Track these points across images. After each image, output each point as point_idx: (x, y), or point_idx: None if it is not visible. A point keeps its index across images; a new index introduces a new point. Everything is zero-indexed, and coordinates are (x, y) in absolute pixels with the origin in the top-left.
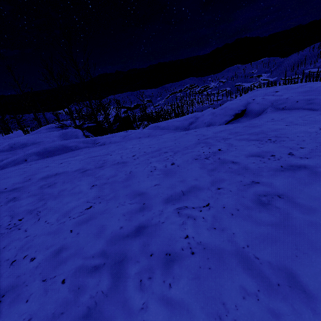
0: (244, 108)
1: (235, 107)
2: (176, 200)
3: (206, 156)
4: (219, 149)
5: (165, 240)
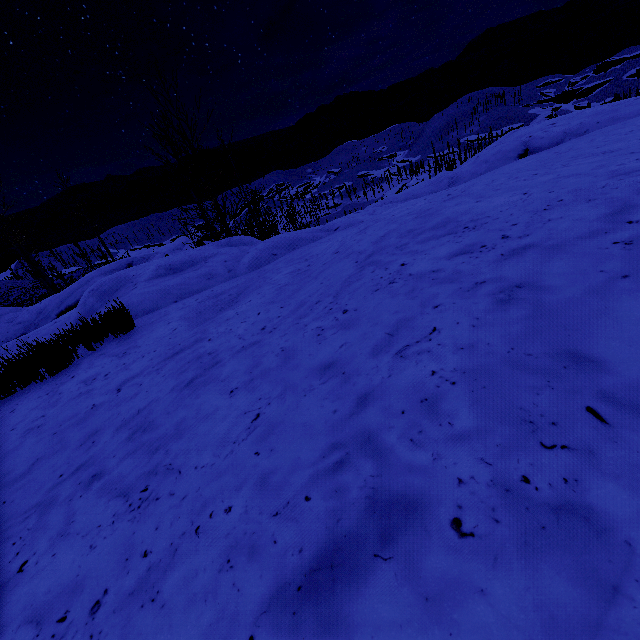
0: (525, 147)
1: (514, 148)
2: None
3: None
4: None
5: None
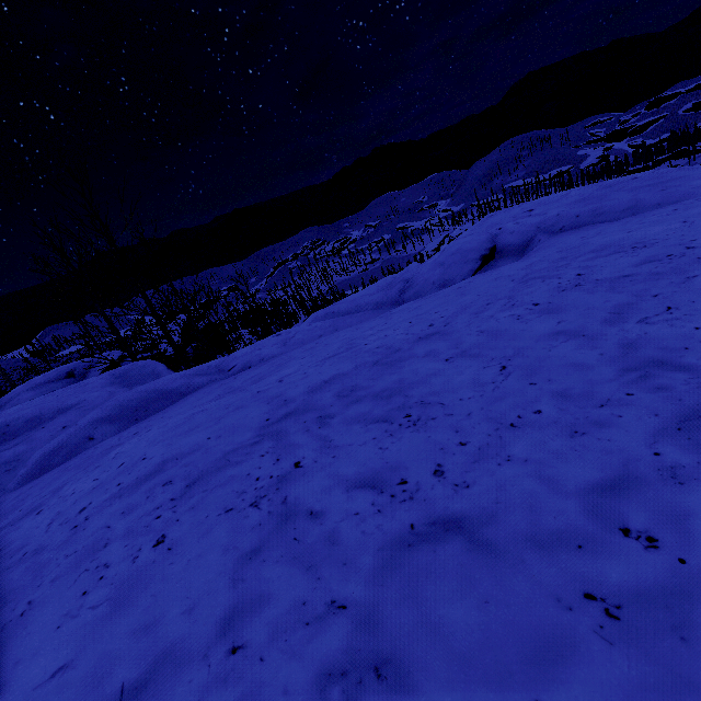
0: (492, 245)
1: (477, 246)
2: (620, 319)
3: (574, 284)
4: (578, 274)
5: (678, 338)
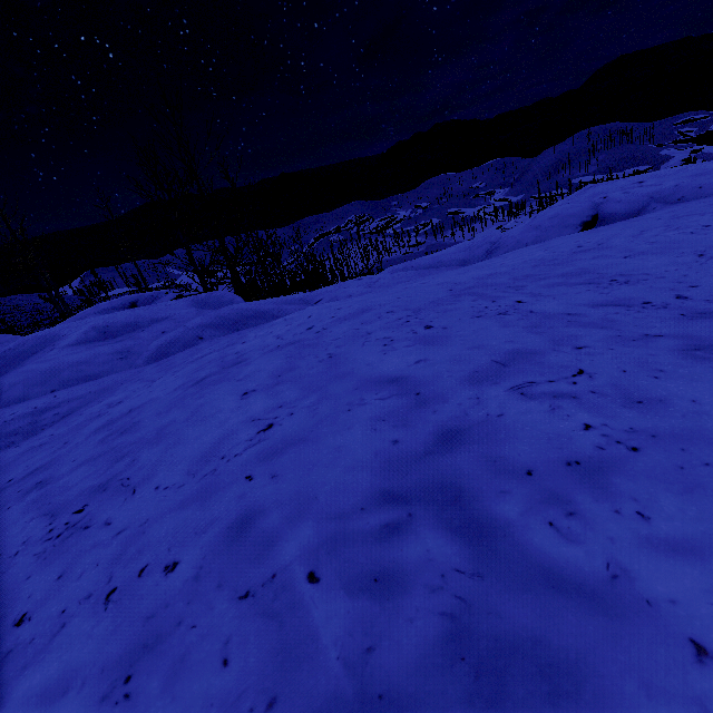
0: (595, 212)
1: (578, 212)
2: None
3: None
4: None
5: None
